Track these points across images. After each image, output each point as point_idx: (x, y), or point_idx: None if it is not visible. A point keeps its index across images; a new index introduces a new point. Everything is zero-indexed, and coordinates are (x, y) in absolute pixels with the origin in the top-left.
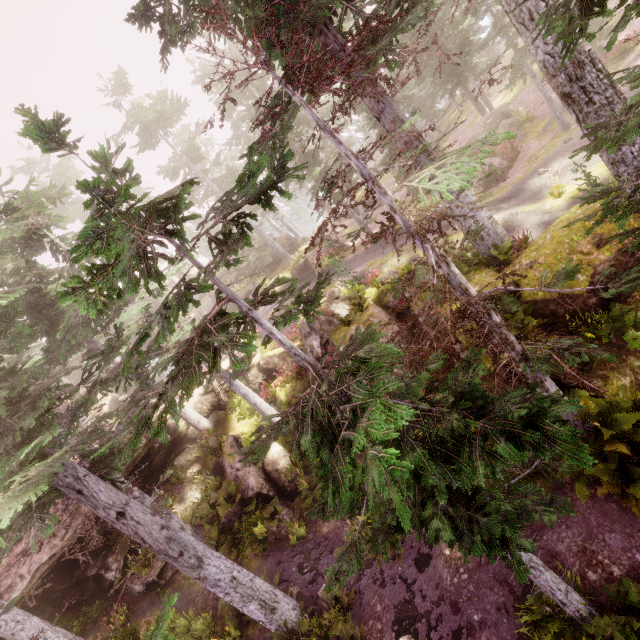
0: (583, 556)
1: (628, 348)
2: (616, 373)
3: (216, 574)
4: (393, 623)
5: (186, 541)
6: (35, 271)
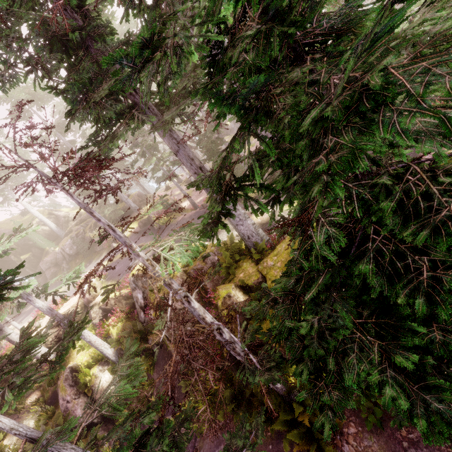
0: None
1: None
2: None
3: None
4: None
5: None
6: None
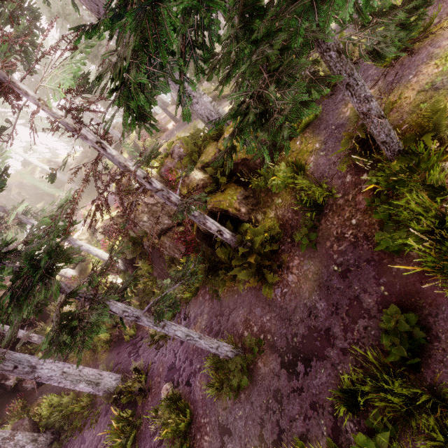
0: (245, 323)
1: (275, 192)
2: (269, 209)
3: (48, 373)
4: (165, 377)
5: (21, 358)
6: None
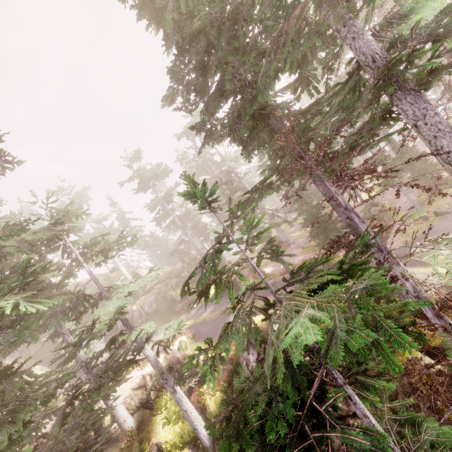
0: None
1: None
2: None
3: None
4: None
5: None
6: (42, 263)
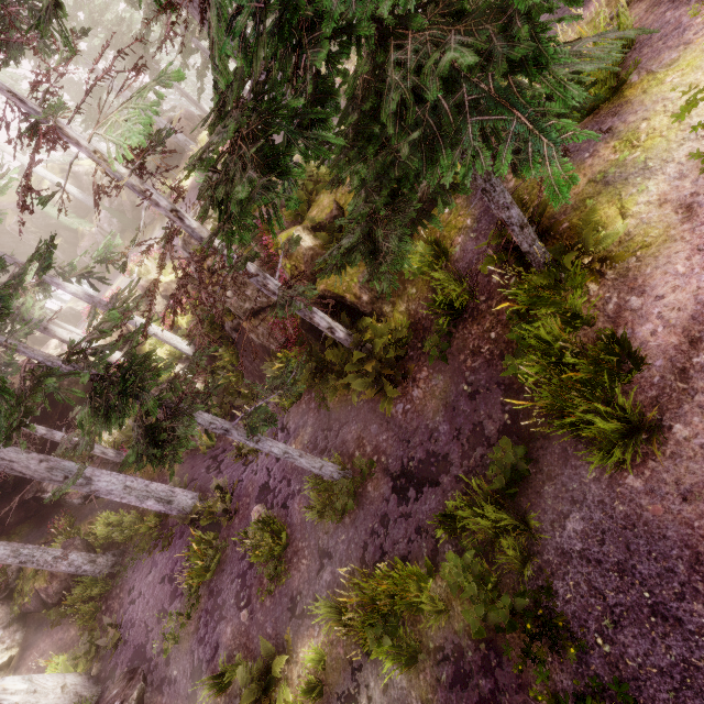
0: (358, 441)
1: (410, 277)
2: (400, 300)
3: (107, 487)
4: (256, 498)
5: (71, 468)
6: None
